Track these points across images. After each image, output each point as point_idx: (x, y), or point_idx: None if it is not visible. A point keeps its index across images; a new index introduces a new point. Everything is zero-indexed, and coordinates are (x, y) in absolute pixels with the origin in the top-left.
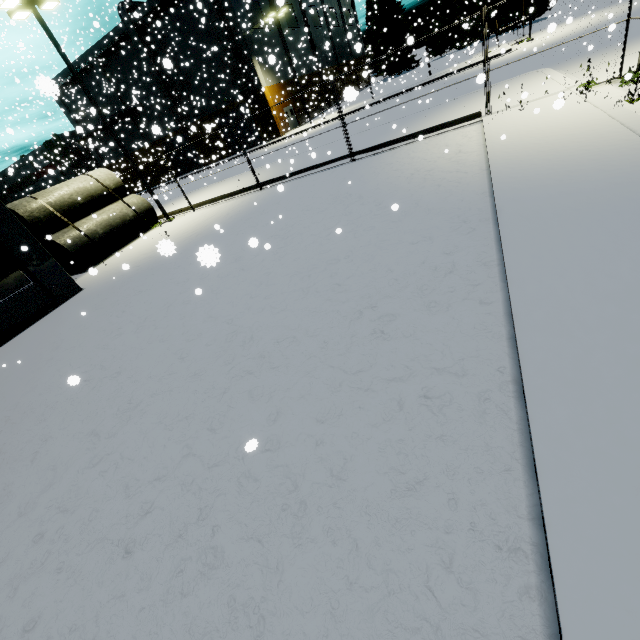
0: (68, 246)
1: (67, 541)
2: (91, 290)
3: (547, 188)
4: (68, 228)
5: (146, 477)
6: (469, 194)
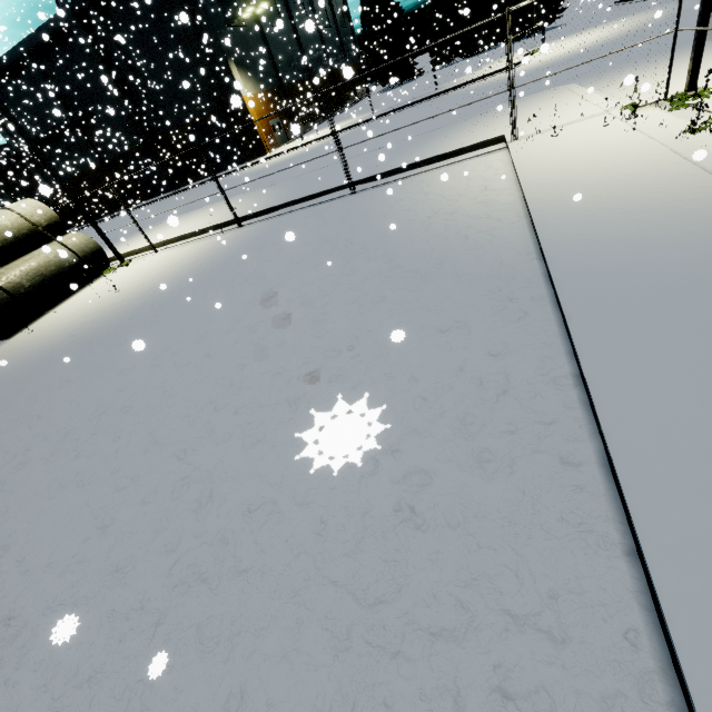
0: None
1: None
2: (6, 372)
3: (620, 256)
4: None
5: None
6: (509, 254)
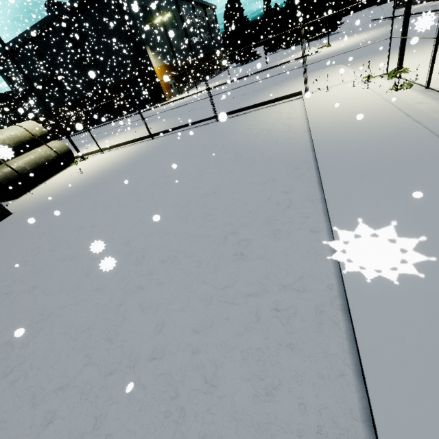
0: (1, 179)
1: None
2: (19, 214)
3: (349, 147)
4: (1, 165)
5: (51, 386)
6: (297, 148)
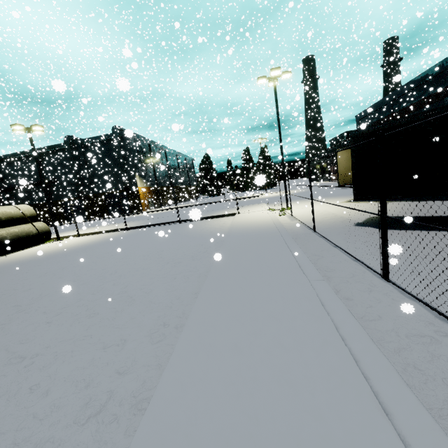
0: None
1: (9, 328)
2: None
3: (243, 232)
4: None
5: (56, 308)
6: (221, 234)
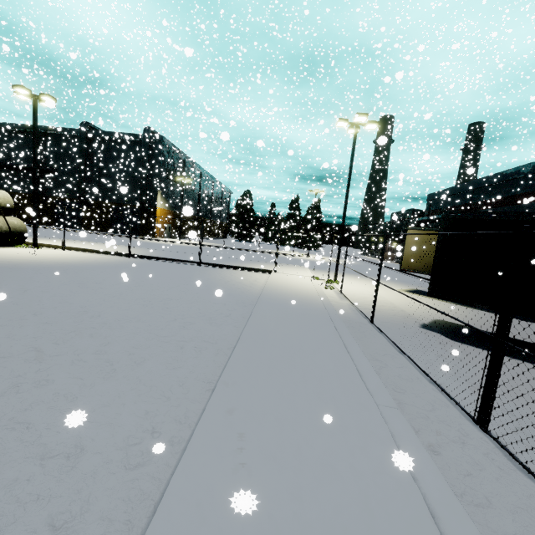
0: None
1: None
2: None
3: (280, 300)
4: None
5: None
6: (251, 295)
